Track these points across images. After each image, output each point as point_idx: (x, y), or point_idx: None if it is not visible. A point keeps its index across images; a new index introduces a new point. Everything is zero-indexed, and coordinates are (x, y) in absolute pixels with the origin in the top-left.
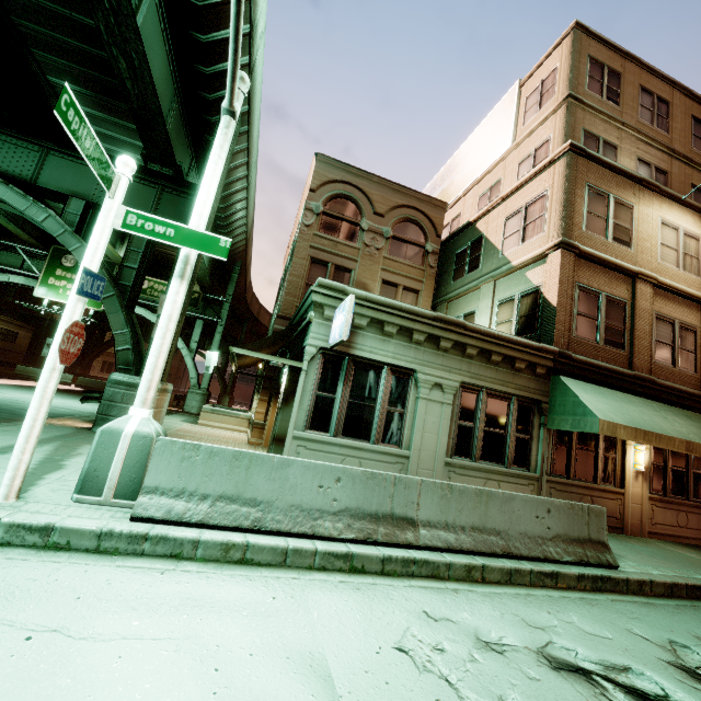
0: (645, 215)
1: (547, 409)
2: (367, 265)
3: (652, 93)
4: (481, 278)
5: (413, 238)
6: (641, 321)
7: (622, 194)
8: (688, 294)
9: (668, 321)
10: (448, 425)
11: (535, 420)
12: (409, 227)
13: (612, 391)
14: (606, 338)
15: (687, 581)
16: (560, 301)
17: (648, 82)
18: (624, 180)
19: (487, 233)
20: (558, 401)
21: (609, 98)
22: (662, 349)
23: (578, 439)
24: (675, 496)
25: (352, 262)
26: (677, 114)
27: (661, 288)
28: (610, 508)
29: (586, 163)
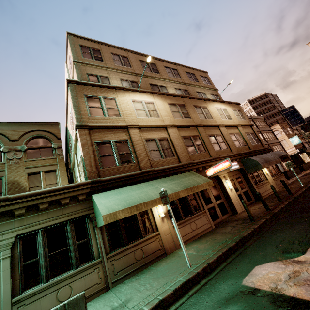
0: (123, 100)
1: (94, 216)
2: (14, 170)
3: (118, 54)
4: (72, 153)
5: (42, 145)
6: (137, 146)
7: (107, 95)
8: (156, 126)
9: (153, 140)
10: (10, 273)
11: (89, 226)
12: (37, 140)
13: (129, 187)
14: (122, 161)
15: (150, 306)
16: (85, 155)
17: (115, 51)
18: (106, 89)
19: (69, 130)
20: (95, 210)
21: (97, 59)
22: (154, 153)
23: (123, 220)
24: (187, 217)
25: (1, 172)
26: (132, 60)
27: (143, 128)
28: (154, 247)
29: (81, 86)
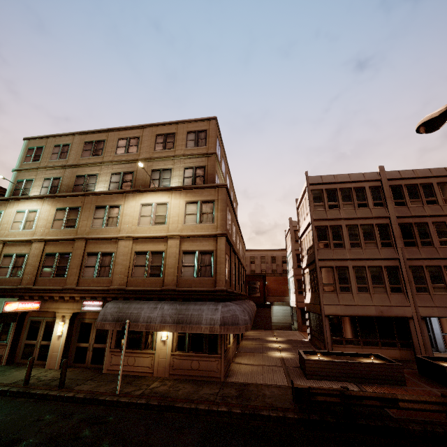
0: (9, 212)
1: None
2: None
3: (61, 145)
4: None
5: None
6: None
7: None
8: (20, 240)
9: (11, 256)
10: None
11: None
12: None
13: None
14: None
15: None
16: None
17: (60, 141)
18: (2, 202)
19: None
20: None
21: (35, 160)
22: (3, 270)
23: None
24: None
25: None
26: (75, 146)
27: (10, 242)
28: None
29: None
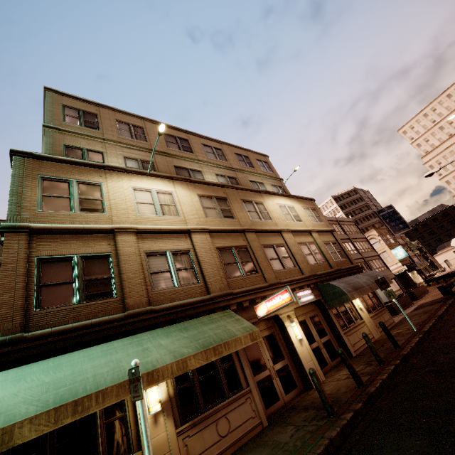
0: (116, 187)
1: None
2: None
3: (128, 123)
4: None
5: None
6: (128, 264)
7: (87, 178)
8: (170, 229)
9: (161, 254)
10: None
11: None
12: None
13: (88, 349)
14: (89, 294)
15: None
16: (5, 283)
17: (123, 118)
18: (88, 168)
19: None
20: None
21: (89, 126)
22: (160, 278)
23: (58, 432)
24: (211, 405)
25: None
26: (151, 132)
27: (146, 233)
28: None
29: (38, 162)
